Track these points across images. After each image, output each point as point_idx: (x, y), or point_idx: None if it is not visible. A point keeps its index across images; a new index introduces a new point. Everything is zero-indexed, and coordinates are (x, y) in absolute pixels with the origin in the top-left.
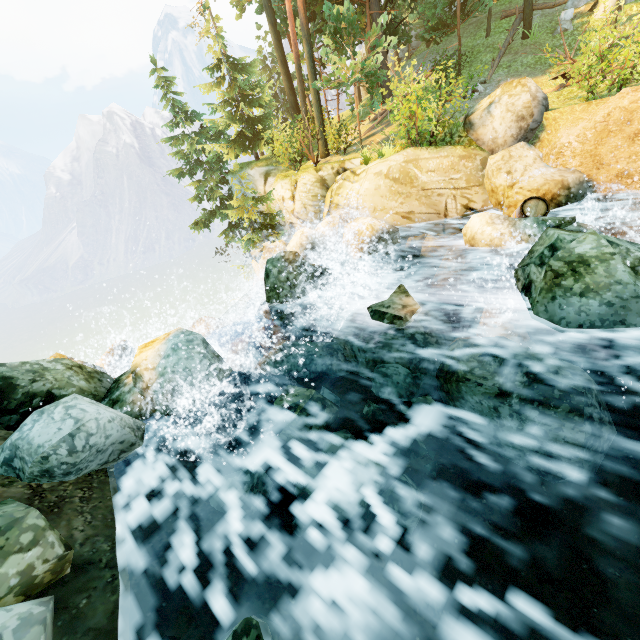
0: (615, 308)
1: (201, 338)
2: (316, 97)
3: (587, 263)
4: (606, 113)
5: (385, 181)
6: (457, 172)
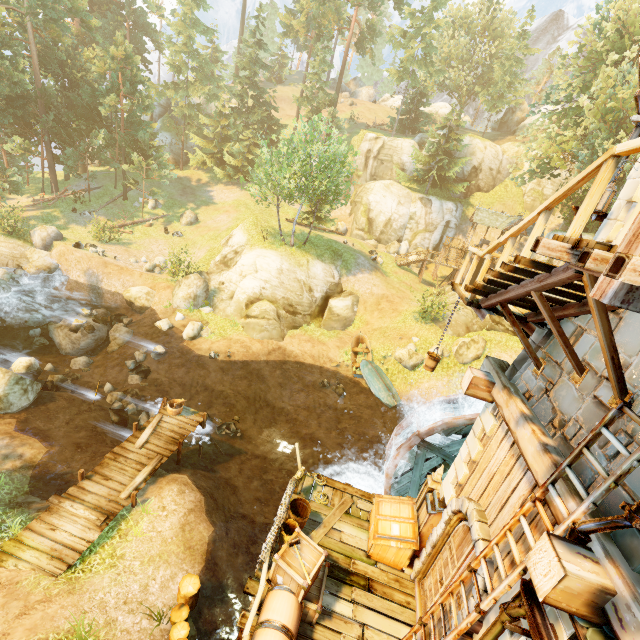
0: None
1: None
2: None
3: None
4: (60, 250)
5: None
6: (17, 250)
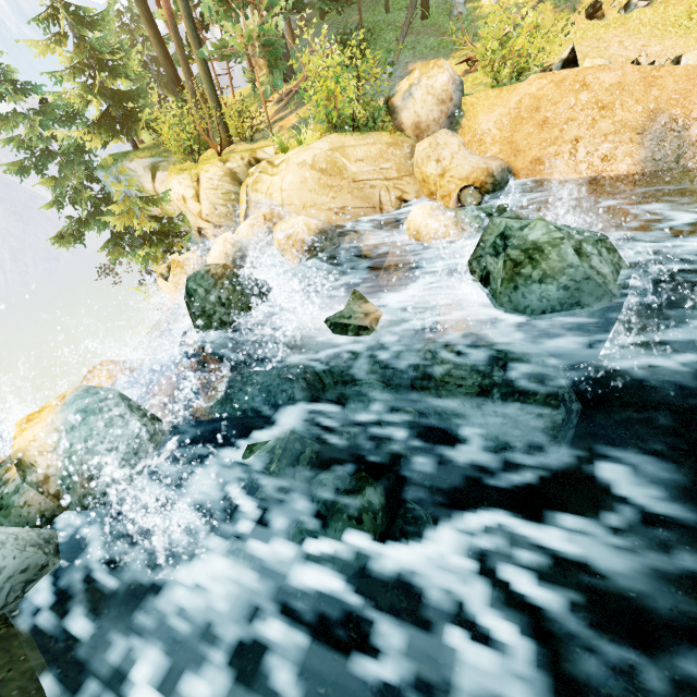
0: (571, 291)
1: (118, 394)
2: (205, 69)
3: (541, 249)
4: (518, 100)
5: (312, 173)
6: (387, 161)
